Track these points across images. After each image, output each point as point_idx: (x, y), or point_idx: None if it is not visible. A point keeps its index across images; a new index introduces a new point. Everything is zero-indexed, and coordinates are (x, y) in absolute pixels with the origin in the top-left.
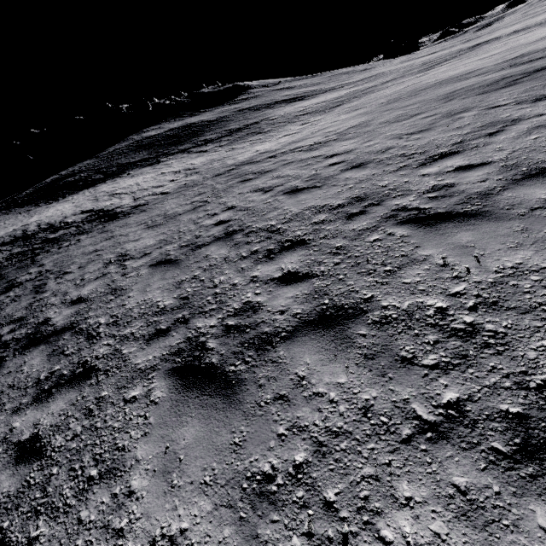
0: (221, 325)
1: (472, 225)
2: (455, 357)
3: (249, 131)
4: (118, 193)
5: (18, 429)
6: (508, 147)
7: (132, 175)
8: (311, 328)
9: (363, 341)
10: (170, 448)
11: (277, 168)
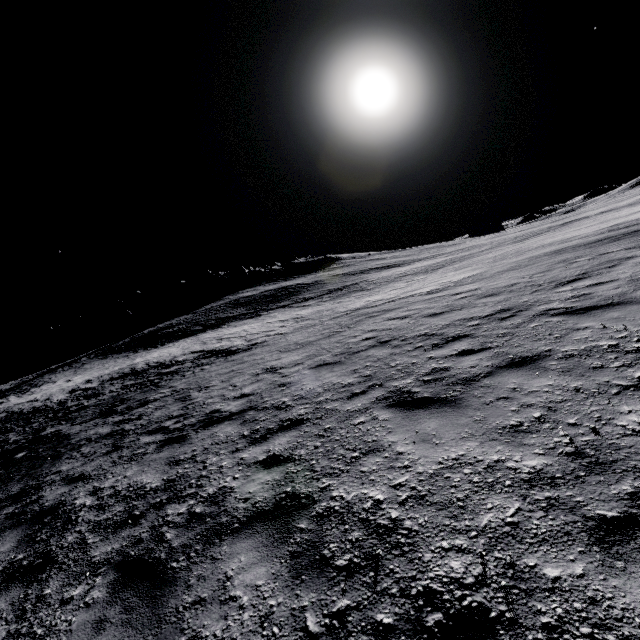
0: (418, 381)
1: (617, 309)
2: (635, 360)
3: (350, 290)
4: (226, 337)
5: (249, 457)
6: (629, 270)
7: (234, 325)
8: (506, 369)
9: (556, 366)
10: (419, 432)
11: (403, 306)
